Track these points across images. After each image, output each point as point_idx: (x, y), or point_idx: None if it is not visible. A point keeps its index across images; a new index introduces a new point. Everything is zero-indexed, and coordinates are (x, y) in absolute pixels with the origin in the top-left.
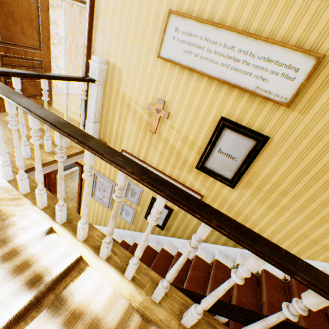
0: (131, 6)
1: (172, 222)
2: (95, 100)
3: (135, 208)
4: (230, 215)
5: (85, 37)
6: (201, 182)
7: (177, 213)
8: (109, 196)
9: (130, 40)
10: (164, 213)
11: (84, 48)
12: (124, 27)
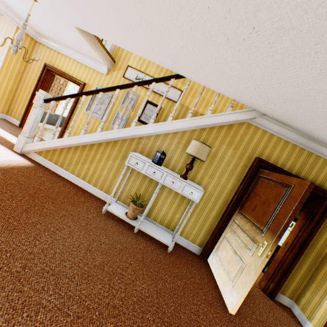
0: None
1: (160, 119)
2: None
3: (129, 115)
4: (199, 102)
5: None
6: (182, 83)
7: (164, 110)
8: (106, 107)
9: None
10: (154, 112)
11: None
12: None
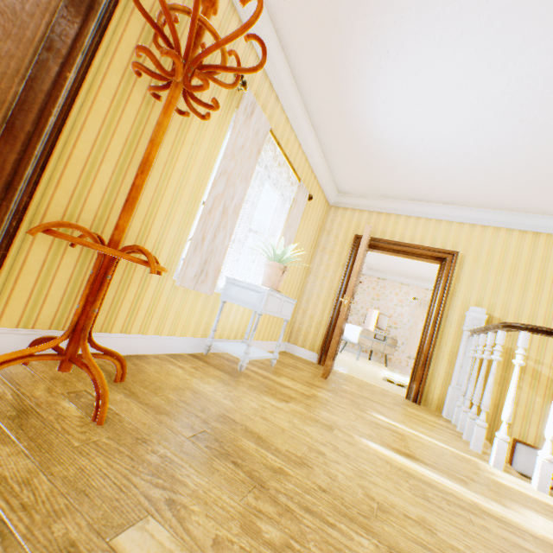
0: (514, 262)
1: None
2: (473, 358)
3: None
4: None
5: (440, 287)
6: None
7: None
8: None
9: (515, 291)
10: None
11: (435, 297)
12: (505, 279)
